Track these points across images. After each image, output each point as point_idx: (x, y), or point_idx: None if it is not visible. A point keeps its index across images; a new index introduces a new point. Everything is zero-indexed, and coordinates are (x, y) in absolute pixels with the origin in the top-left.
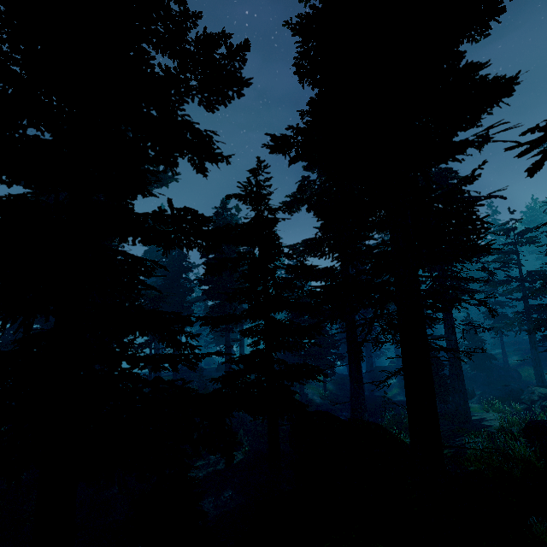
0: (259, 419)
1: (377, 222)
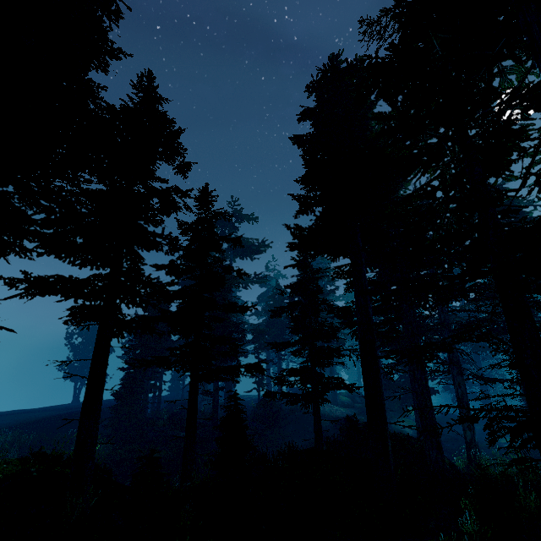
0: (308, 413)
1: (350, 284)
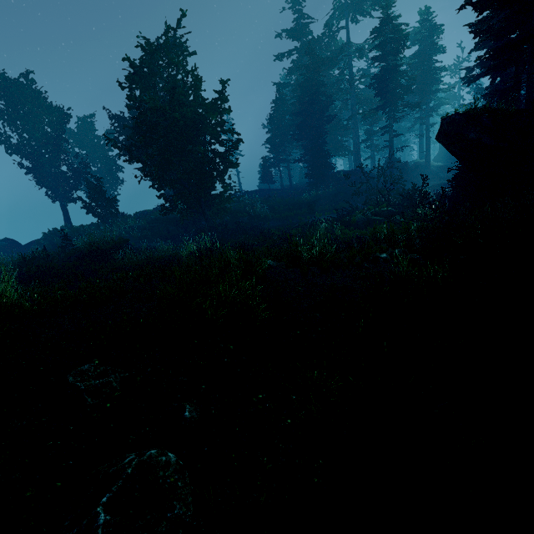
0: None
1: None
